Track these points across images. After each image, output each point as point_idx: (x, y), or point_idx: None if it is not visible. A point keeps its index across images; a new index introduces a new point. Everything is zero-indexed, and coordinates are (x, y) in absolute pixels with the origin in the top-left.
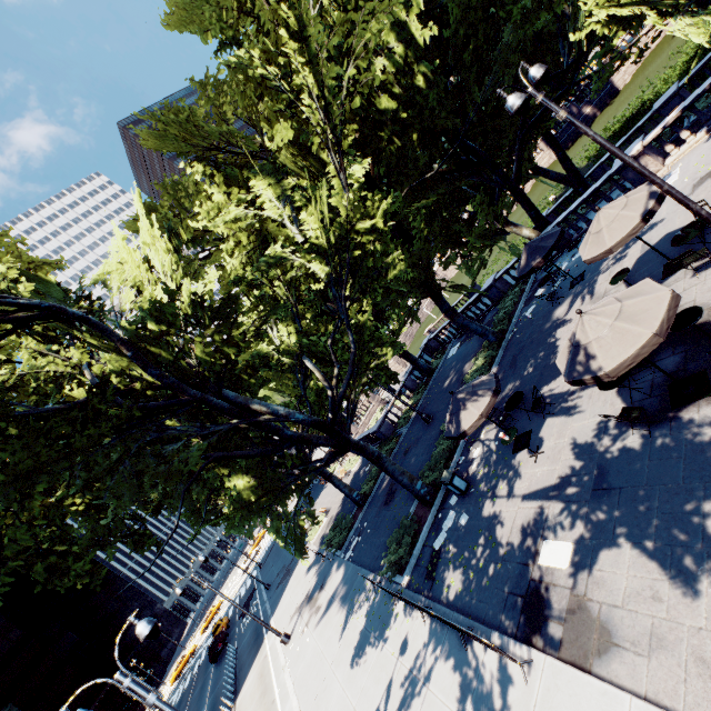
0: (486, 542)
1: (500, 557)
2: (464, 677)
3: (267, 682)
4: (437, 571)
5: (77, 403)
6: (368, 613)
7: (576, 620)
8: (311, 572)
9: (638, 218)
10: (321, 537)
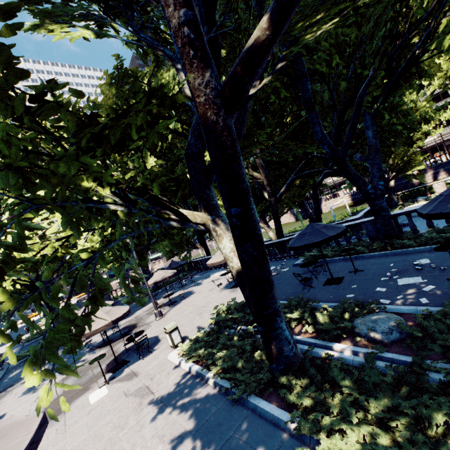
0: None
1: None
2: None
3: None
4: (20, 367)
5: None
6: None
7: (4, 394)
8: None
9: (154, 281)
10: None
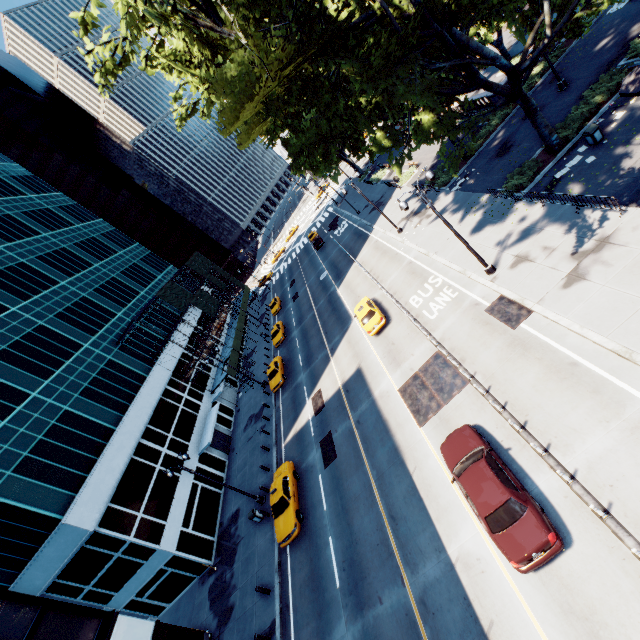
0: (608, 170)
1: (619, 176)
2: (573, 223)
3: (385, 249)
4: (555, 188)
5: (351, 26)
6: (486, 212)
7: None
8: (412, 201)
9: None
10: (415, 182)
